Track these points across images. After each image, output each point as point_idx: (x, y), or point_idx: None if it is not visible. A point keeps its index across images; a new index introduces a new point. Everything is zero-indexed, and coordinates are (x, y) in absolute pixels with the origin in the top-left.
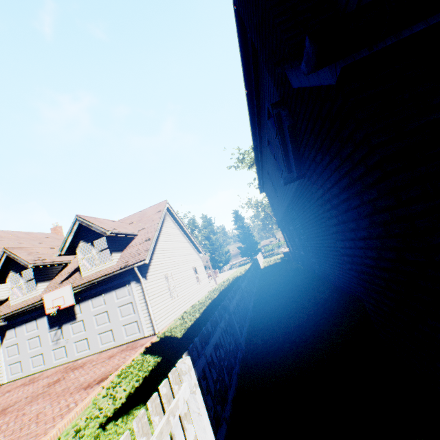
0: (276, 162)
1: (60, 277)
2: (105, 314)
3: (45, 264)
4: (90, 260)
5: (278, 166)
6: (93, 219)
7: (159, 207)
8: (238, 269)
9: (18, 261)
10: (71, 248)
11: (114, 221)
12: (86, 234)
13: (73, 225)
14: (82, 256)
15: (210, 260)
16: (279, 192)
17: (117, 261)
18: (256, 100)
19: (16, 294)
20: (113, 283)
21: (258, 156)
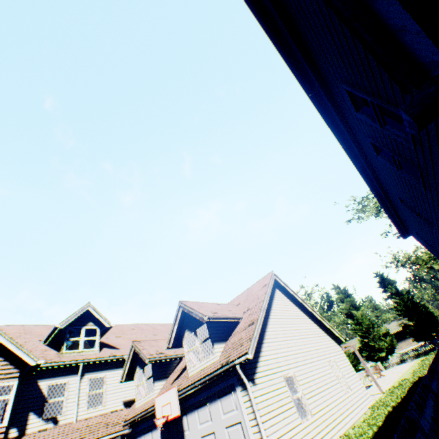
0: (403, 170)
1: (174, 374)
2: (212, 437)
3: (159, 358)
4: (197, 354)
5: (409, 174)
6: (194, 304)
7: (264, 281)
8: (414, 363)
9: (140, 355)
10: (178, 339)
11: (219, 304)
12: (190, 322)
13: (177, 313)
14: (189, 349)
15: (361, 347)
16: (435, 220)
17: (219, 355)
18: (328, 100)
19: (140, 393)
20: (217, 387)
21: (371, 182)
